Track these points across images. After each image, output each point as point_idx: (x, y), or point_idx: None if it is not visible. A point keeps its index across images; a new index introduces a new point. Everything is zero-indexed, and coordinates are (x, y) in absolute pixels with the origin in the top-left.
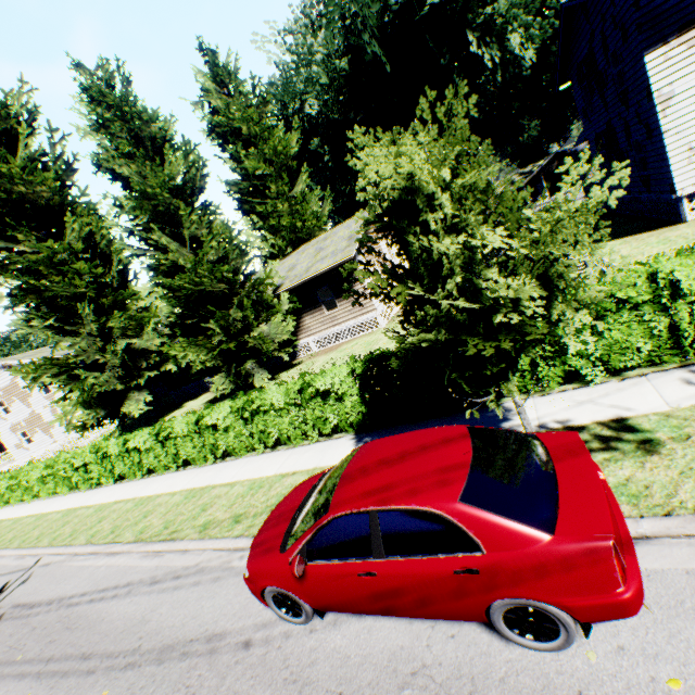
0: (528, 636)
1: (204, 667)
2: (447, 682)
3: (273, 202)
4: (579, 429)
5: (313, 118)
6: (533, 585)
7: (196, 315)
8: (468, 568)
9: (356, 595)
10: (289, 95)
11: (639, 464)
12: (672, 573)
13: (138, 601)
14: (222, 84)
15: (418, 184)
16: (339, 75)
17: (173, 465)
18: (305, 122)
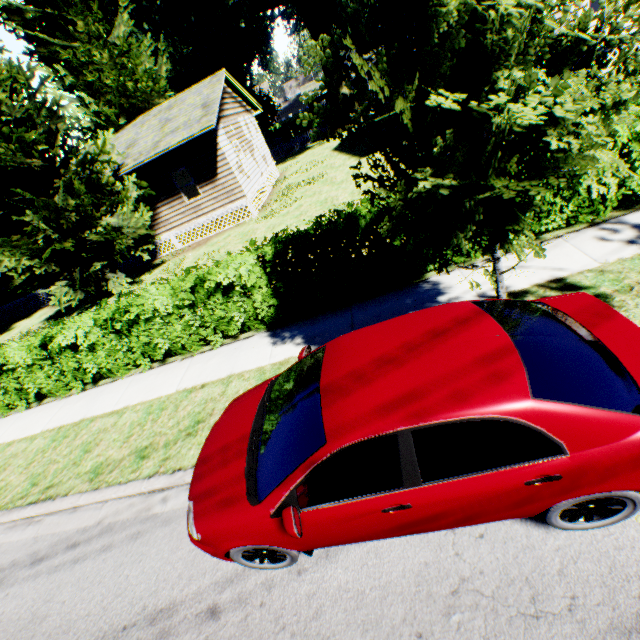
0: (577, 520)
1: None
2: (500, 592)
3: (84, 47)
4: (522, 294)
5: None
6: (625, 477)
7: None
8: (546, 476)
9: (373, 531)
10: None
11: None
12: None
13: (18, 593)
14: None
15: None
16: None
17: (19, 403)
18: None
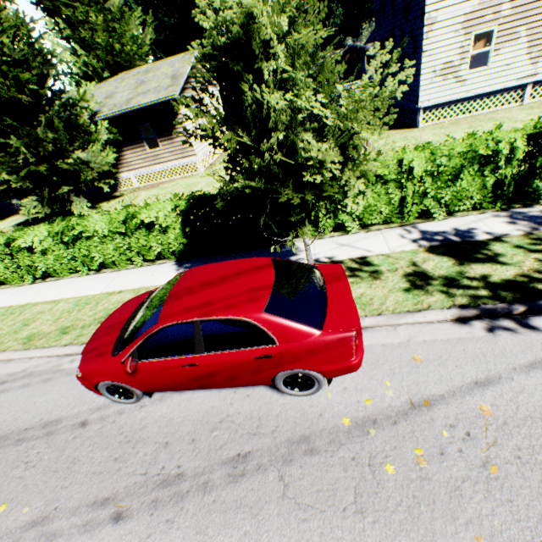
0: (296, 390)
1: (43, 446)
2: (244, 422)
3: (83, 8)
4: (339, 263)
5: None
6: (305, 361)
7: None
8: (266, 355)
9: (180, 380)
10: None
11: (369, 285)
12: (376, 346)
13: None
14: None
15: (258, 27)
16: None
17: None
18: None
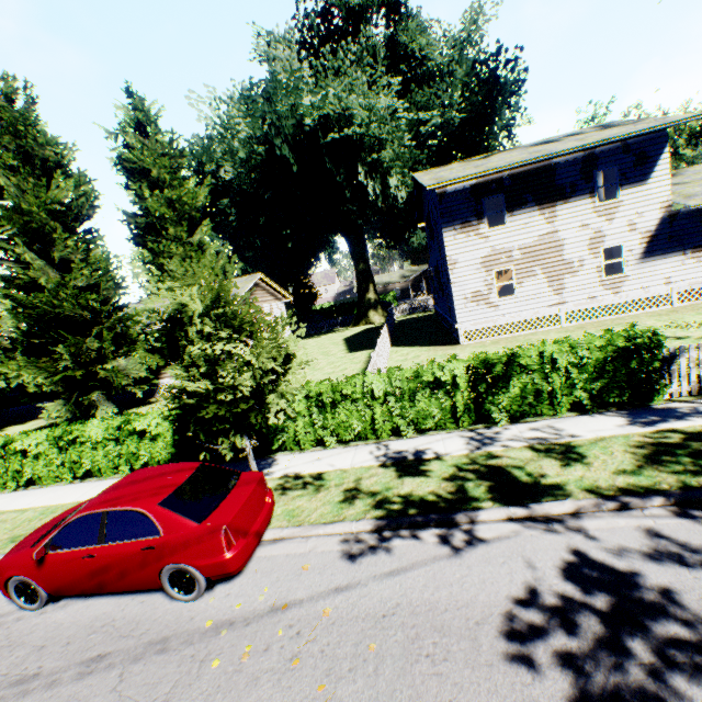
0: (183, 593)
1: None
2: (123, 626)
3: (167, 243)
4: (301, 476)
5: (228, 181)
6: (183, 554)
7: (46, 335)
8: (151, 545)
9: (81, 575)
10: (207, 157)
11: (310, 498)
12: (281, 556)
13: None
14: (142, 126)
15: (190, 308)
16: (256, 157)
17: None
18: (220, 182)
